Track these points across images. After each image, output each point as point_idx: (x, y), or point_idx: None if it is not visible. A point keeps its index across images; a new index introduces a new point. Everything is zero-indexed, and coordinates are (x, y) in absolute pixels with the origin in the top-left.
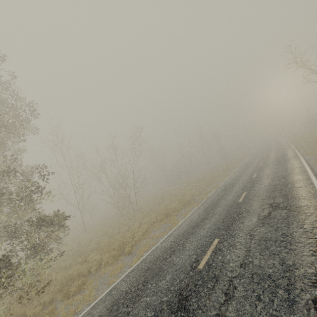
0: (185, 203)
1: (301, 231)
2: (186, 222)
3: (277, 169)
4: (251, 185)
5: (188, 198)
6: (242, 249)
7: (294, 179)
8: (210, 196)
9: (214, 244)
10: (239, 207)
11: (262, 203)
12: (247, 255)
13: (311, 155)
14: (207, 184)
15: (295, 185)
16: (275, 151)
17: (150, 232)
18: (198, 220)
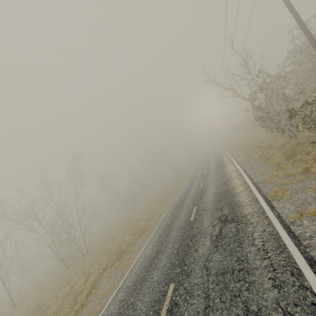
0: (140, 232)
1: (254, 249)
2: (140, 262)
3: (218, 175)
4: (200, 198)
5: (143, 225)
6: (200, 296)
7: (234, 184)
8: (164, 218)
9: (169, 295)
10: (192, 227)
11: (212, 218)
12: (207, 306)
13: (241, 157)
14: (161, 202)
15: (236, 191)
16: (214, 158)
17: (97, 288)
18: (152, 255)
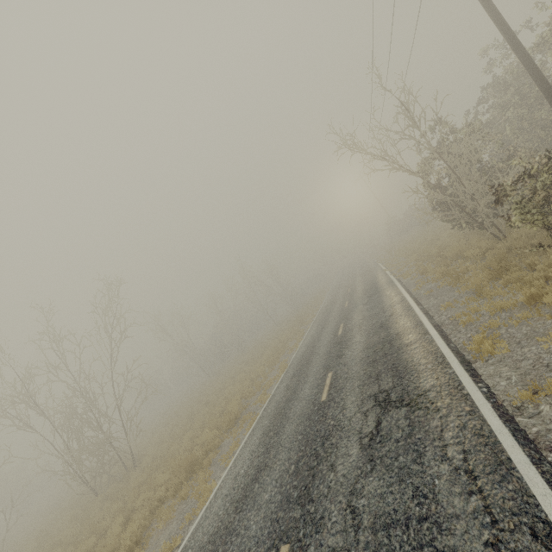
0: (230, 423)
1: (447, 469)
2: (226, 488)
3: (370, 310)
4: (338, 354)
5: (235, 409)
6: None
7: (399, 327)
8: (275, 394)
9: None
10: (323, 416)
11: (361, 396)
12: None
13: (409, 277)
14: (270, 363)
15: (404, 342)
16: (362, 278)
17: (144, 545)
18: (249, 474)
